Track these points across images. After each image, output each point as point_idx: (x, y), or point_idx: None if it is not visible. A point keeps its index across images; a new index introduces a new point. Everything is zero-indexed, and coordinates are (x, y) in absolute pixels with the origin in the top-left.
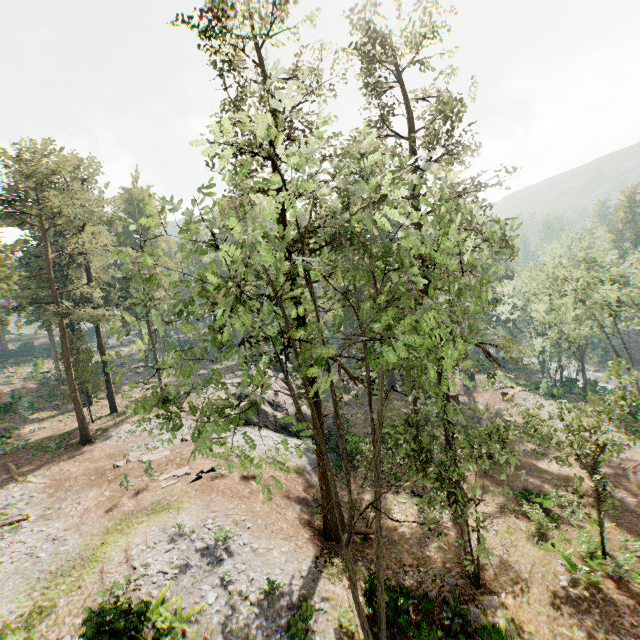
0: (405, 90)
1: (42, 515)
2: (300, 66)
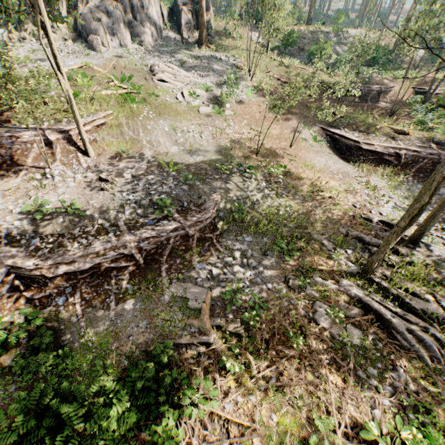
0: None
1: None
2: None
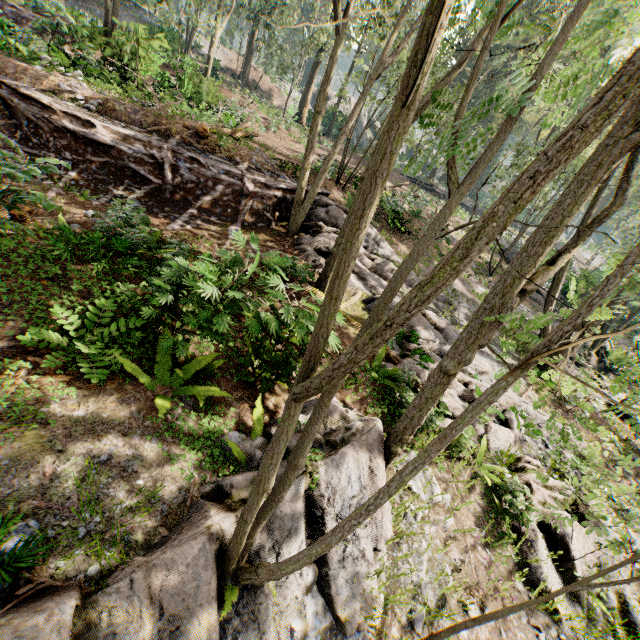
0: None
1: None
2: None
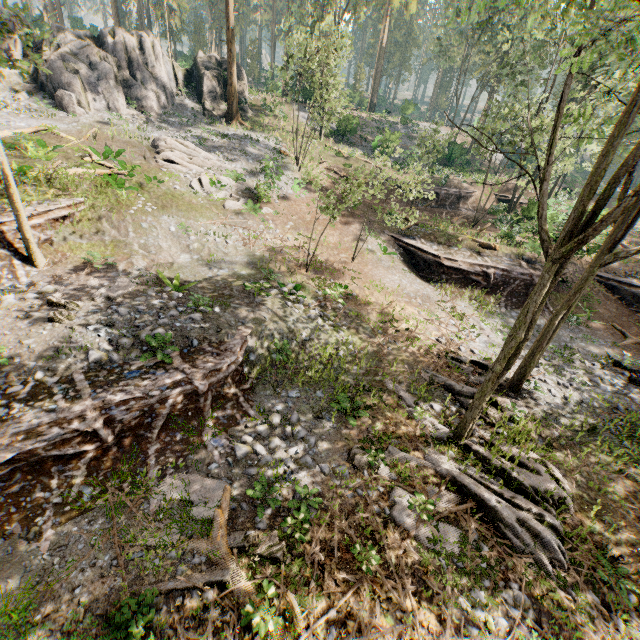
0: None
1: None
2: None
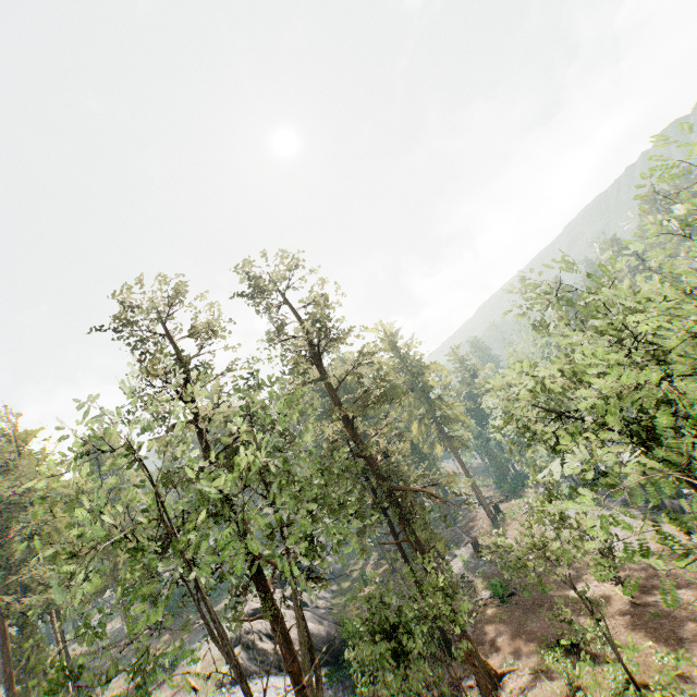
0: (290, 304)
1: None
2: (196, 320)
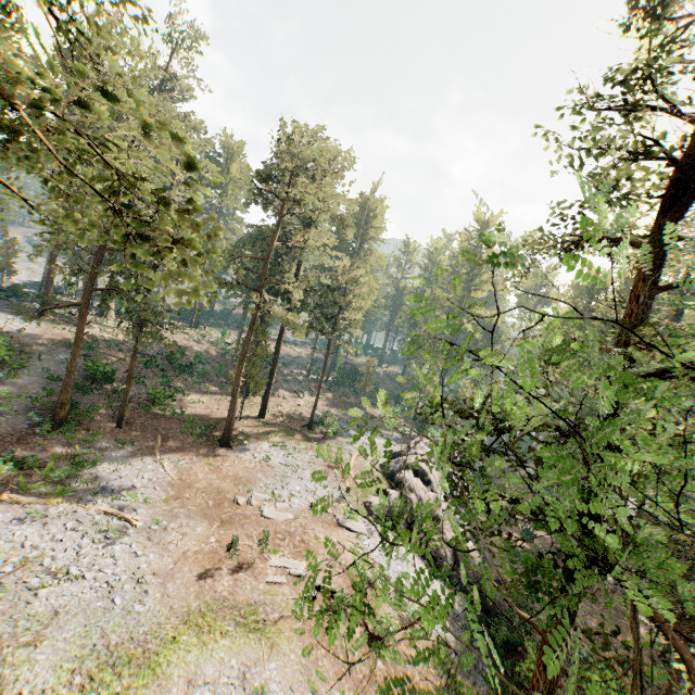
0: None
1: (148, 526)
2: None
